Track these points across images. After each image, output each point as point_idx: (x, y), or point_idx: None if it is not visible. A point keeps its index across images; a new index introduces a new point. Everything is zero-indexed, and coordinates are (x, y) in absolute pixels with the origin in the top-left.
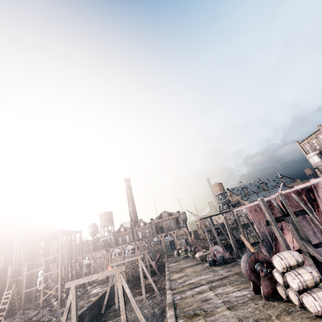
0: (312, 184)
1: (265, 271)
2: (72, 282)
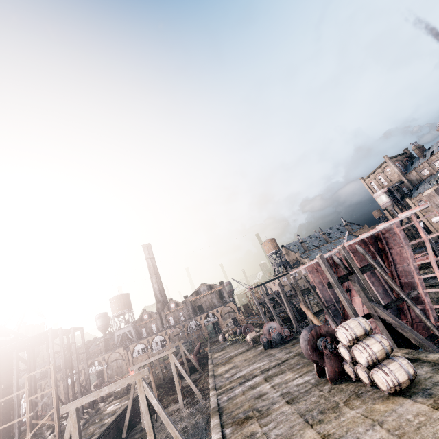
0: (379, 230)
1: (329, 347)
2: (70, 404)
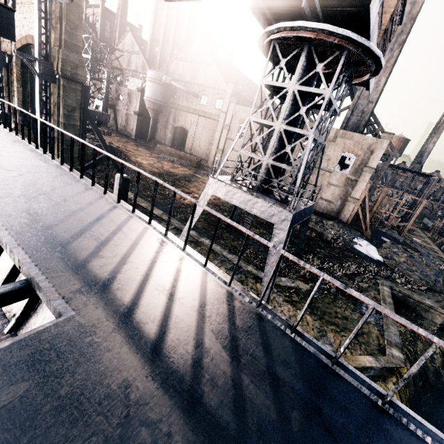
0: None
1: None
2: None
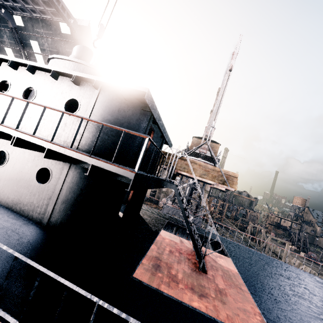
0: None
1: None
2: (270, 235)
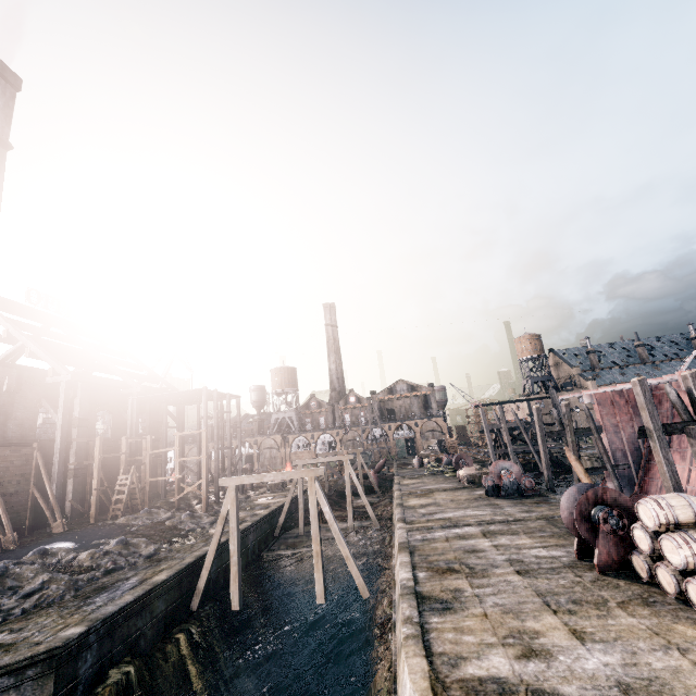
0: None
1: (613, 523)
2: (230, 479)
